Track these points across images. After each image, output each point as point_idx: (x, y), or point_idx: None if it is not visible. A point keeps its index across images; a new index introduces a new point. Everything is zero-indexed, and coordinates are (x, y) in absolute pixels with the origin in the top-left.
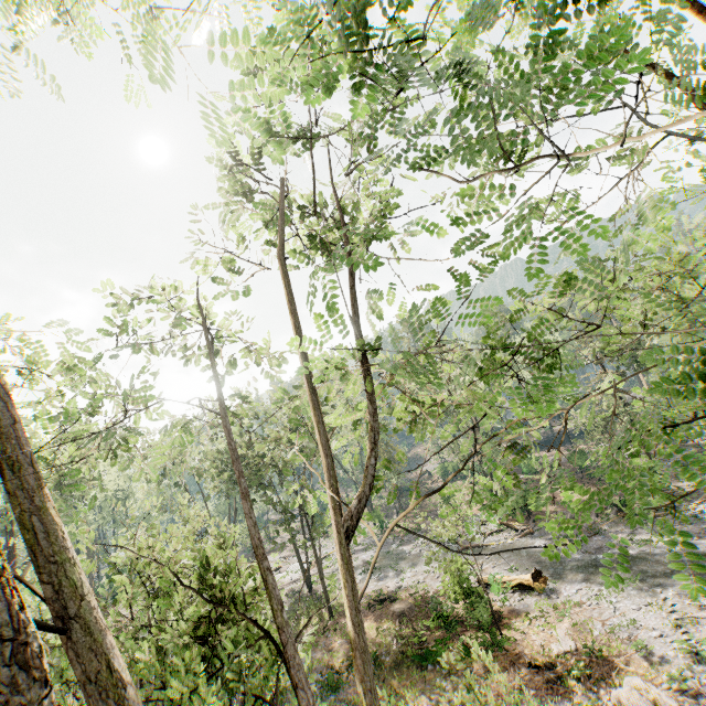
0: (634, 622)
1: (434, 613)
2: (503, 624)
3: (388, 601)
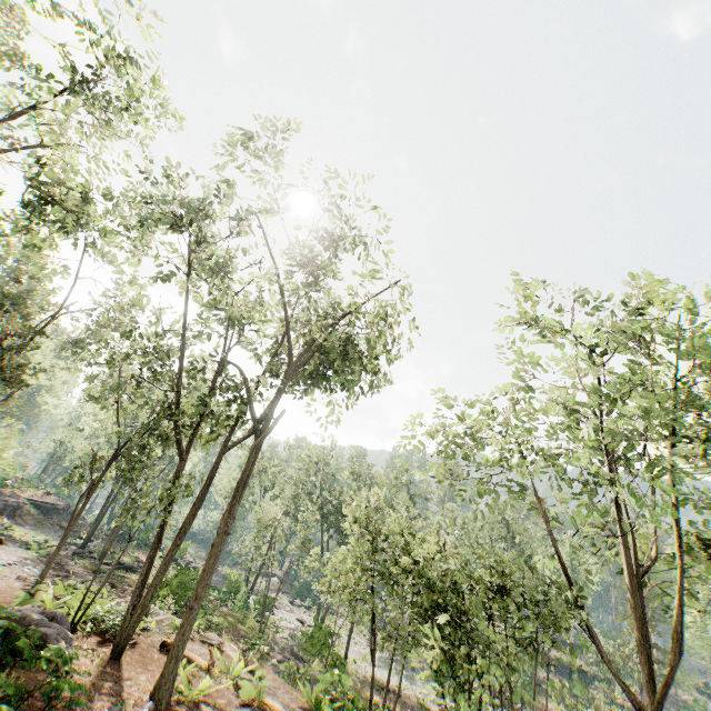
0: None
1: None
2: None
3: (393, 693)
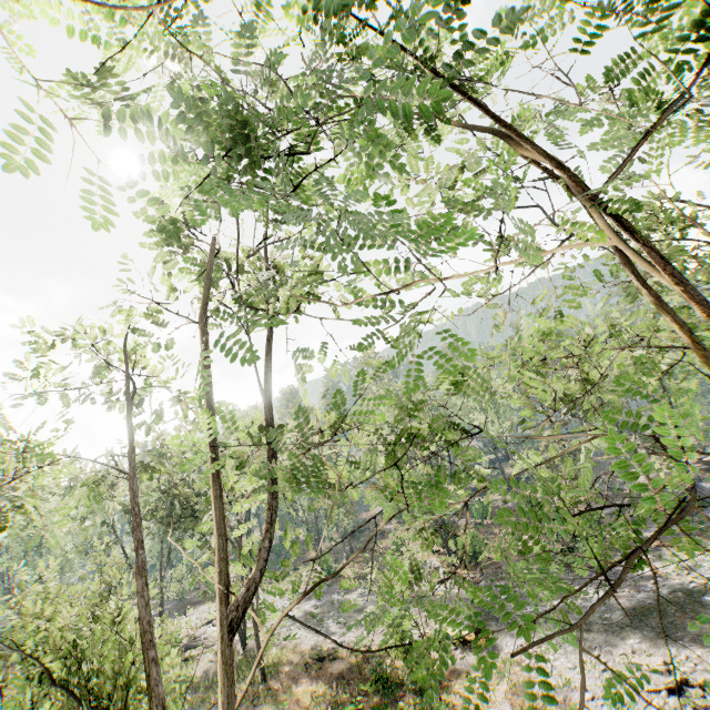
0: (569, 682)
1: (373, 675)
2: (443, 686)
3: (327, 660)
